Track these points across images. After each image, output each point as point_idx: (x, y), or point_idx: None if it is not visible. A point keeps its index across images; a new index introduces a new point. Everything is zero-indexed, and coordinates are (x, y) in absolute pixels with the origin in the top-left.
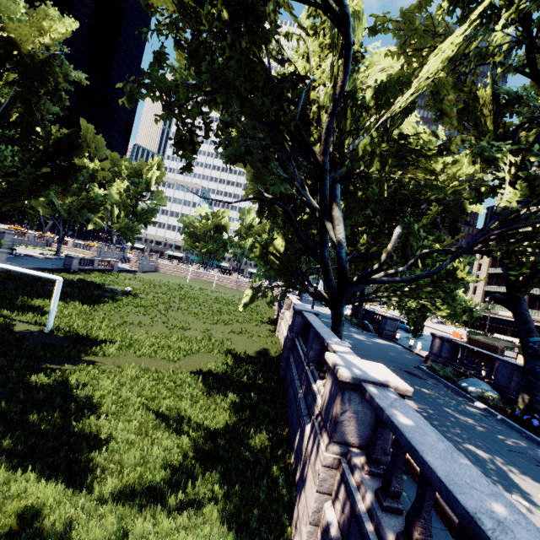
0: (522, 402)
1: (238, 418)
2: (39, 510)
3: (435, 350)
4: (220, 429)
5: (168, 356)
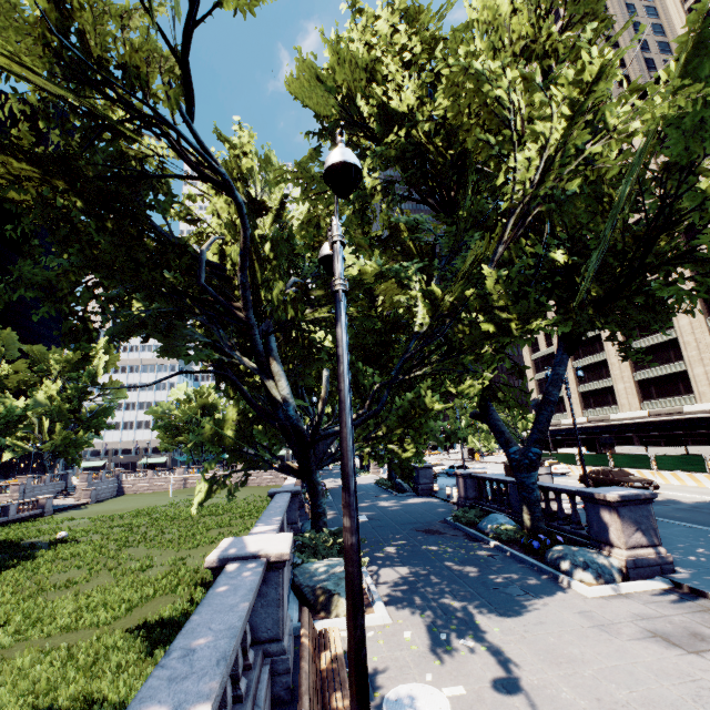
0: (527, 525)
1: None
2: None
3: (462, 492)
4: None
5: (97, 619)
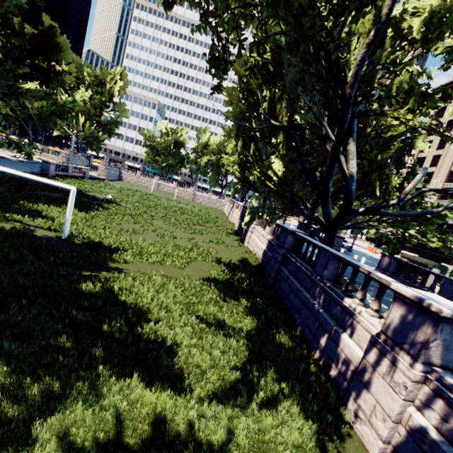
0: None
1: (259, 322)
2: (163, 415)
3: (383, 266)
4: (253, 332)
5: (176, 264)
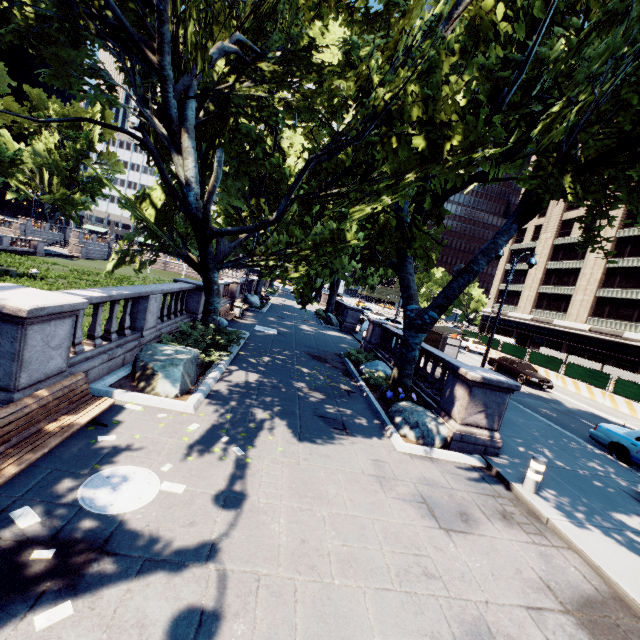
0: (393, 377)
1: None
2: None
3: (368, 337)
4: None
5: None
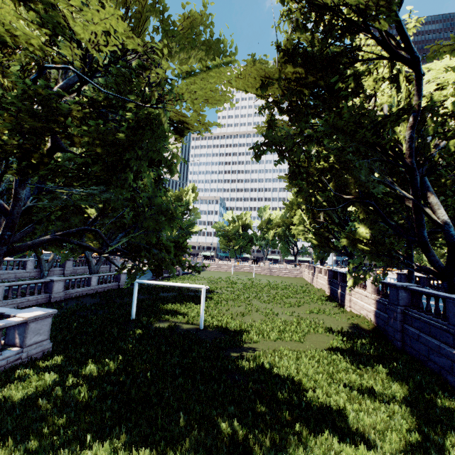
0: None
1: (410, 387)
2: None
3: None
4: (408, 397)
5: (295, 338)
